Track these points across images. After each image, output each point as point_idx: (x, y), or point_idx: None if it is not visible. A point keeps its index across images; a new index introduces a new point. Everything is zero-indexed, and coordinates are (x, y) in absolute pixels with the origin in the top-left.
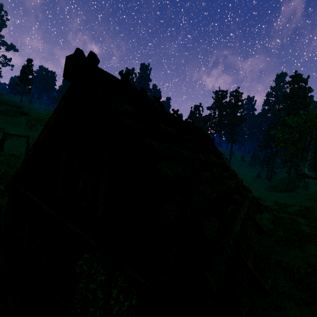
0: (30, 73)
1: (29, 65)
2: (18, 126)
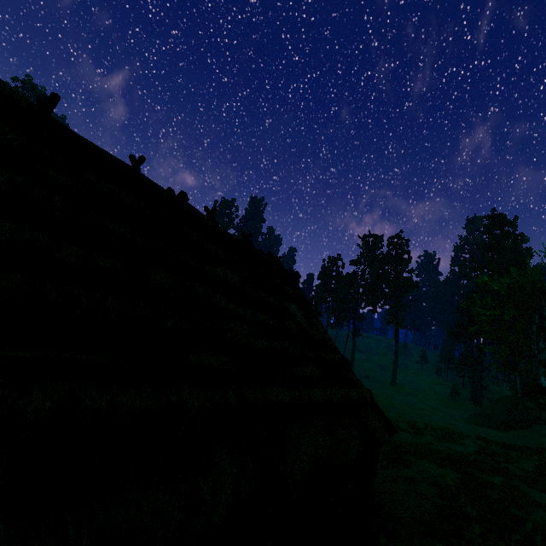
0: None
1: None
2: None
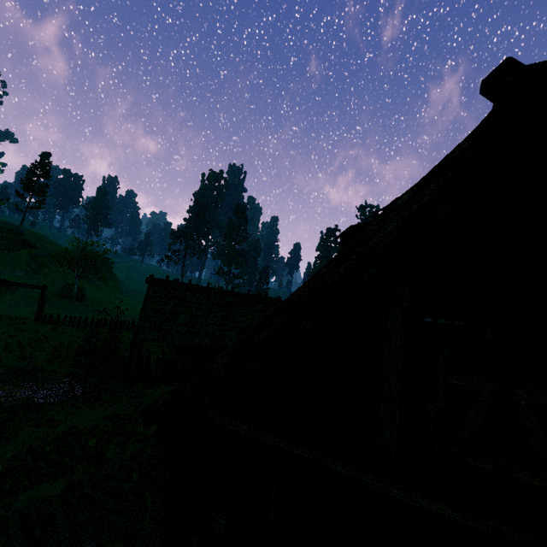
0: (45, 175)
1: (45, 163)
2: (13, 267)
